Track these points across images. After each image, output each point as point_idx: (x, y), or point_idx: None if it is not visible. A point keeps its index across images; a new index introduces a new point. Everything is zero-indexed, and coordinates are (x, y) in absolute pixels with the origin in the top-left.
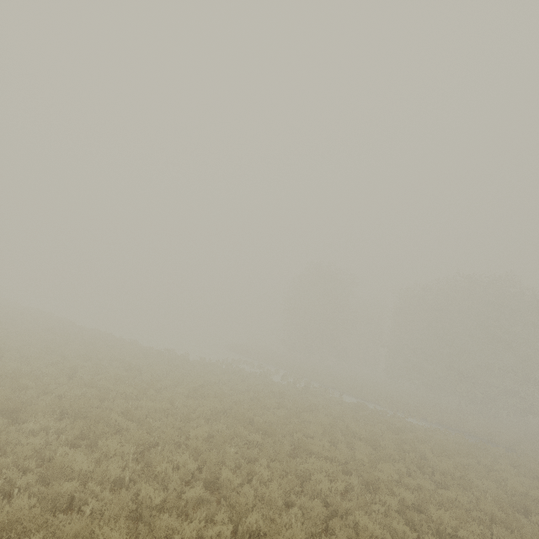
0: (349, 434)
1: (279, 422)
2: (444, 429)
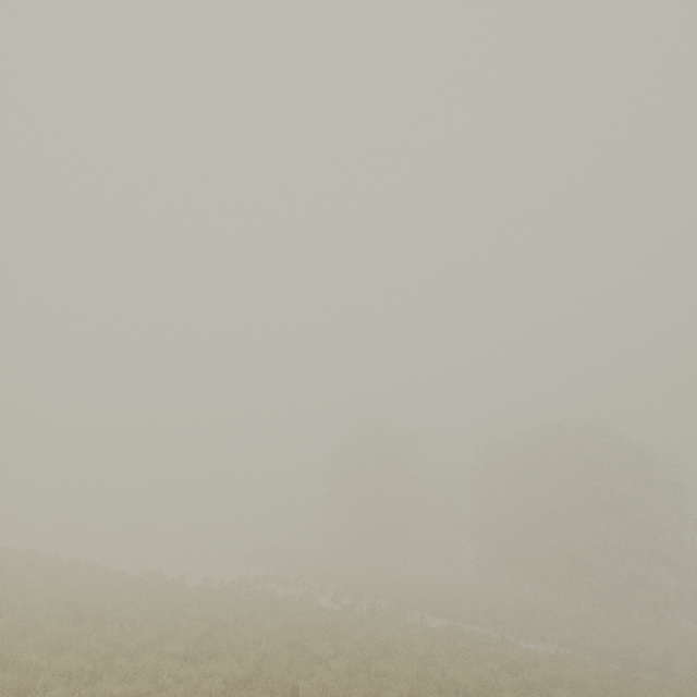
0: (451, 690)
1: (339, 685)
2: (574, 653)
